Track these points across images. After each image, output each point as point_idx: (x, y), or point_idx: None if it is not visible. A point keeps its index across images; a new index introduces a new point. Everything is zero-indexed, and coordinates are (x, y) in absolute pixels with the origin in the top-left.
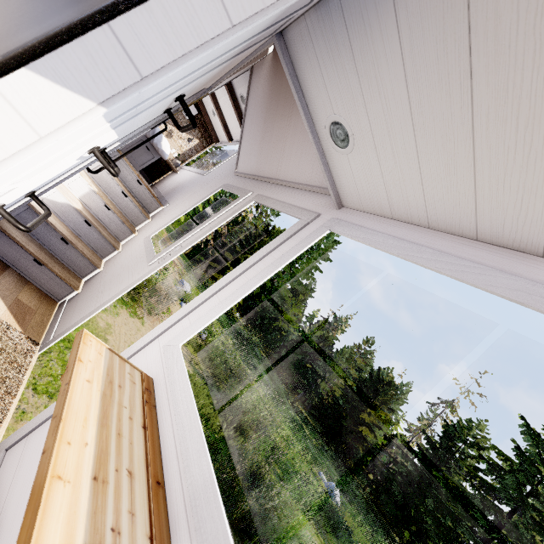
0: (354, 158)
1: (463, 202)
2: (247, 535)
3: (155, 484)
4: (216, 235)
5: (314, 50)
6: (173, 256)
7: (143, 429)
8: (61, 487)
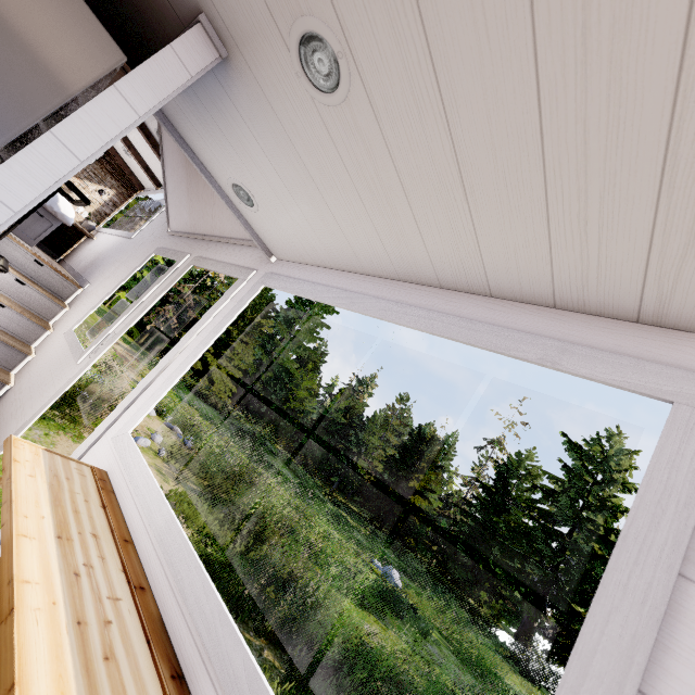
0: (263, 215)
1: (345, 247)
2: (290, 644)
3: (122, 542)
4: (179, 310)
5: (192, 124)
6: (107, 346)
7: (102, 508)
8: (28, 541)
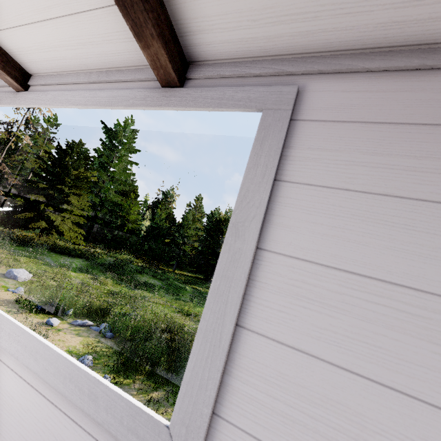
0: None
1: None
2: None
3: None
4: None
5: None
6: None
7: None
8: None
